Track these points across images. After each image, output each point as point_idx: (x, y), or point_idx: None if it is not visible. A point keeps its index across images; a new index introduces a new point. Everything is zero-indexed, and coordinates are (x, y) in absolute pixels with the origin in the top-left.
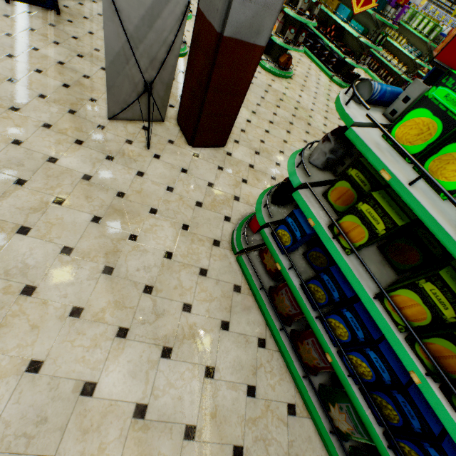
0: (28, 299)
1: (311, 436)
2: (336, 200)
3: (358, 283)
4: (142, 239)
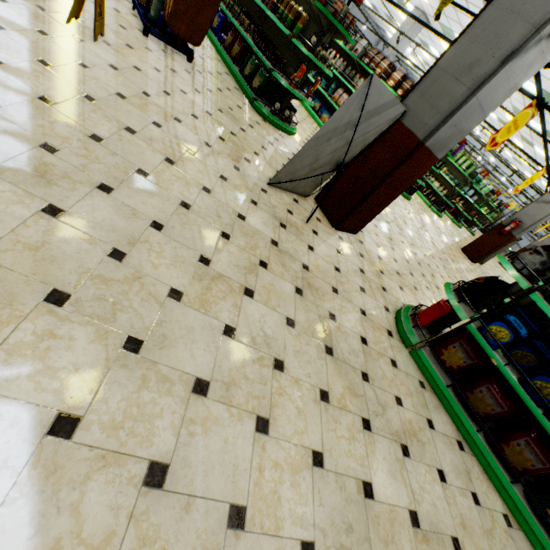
0: (282, 375)
1: None
2: None
3: None
4: (339, 320)
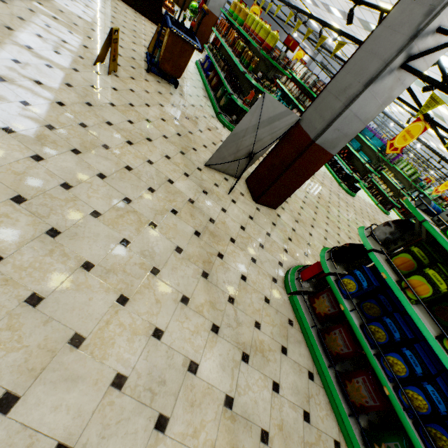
0: (154, 278)
1: None
2: (398, 265)
3: (422, 325)
4: (226, 259)
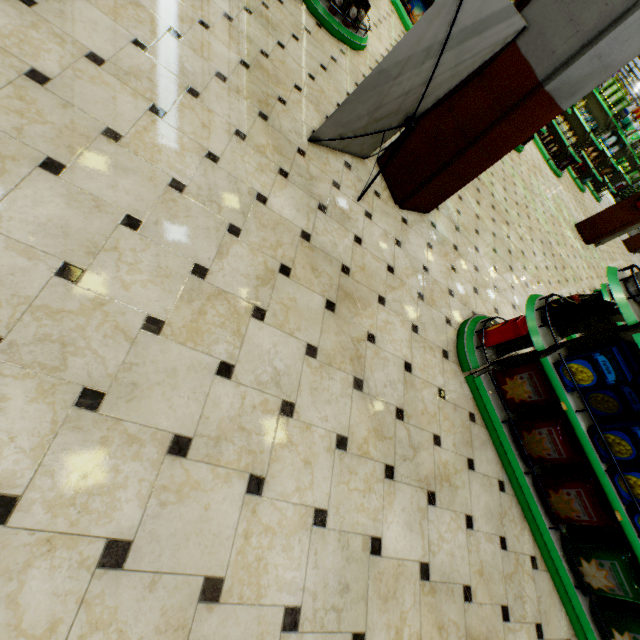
0: (289, 422)
1: (551, 590)
2: None
3: None
4: (380, 342)
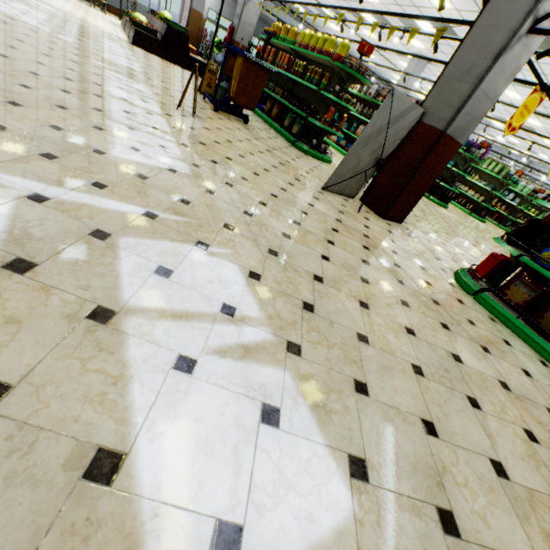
0: (368, 286)
1: None
2: None
3: None
4: (403, 268)
